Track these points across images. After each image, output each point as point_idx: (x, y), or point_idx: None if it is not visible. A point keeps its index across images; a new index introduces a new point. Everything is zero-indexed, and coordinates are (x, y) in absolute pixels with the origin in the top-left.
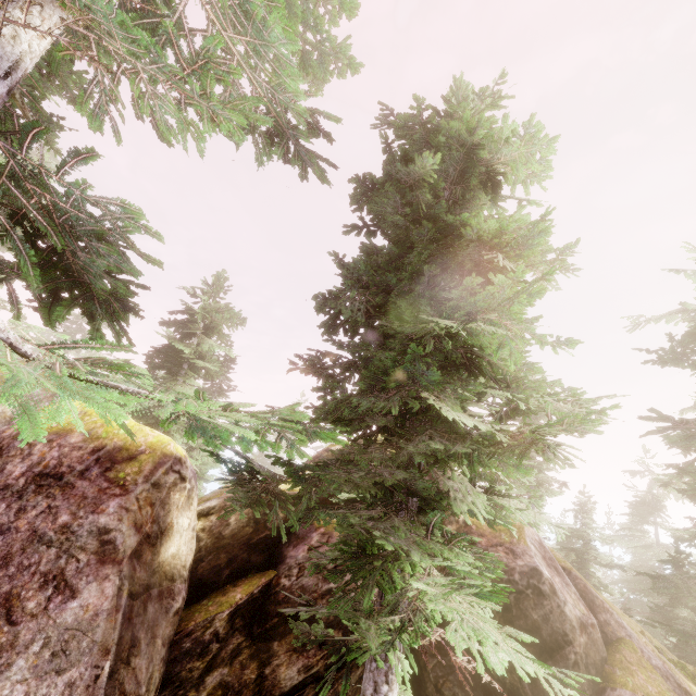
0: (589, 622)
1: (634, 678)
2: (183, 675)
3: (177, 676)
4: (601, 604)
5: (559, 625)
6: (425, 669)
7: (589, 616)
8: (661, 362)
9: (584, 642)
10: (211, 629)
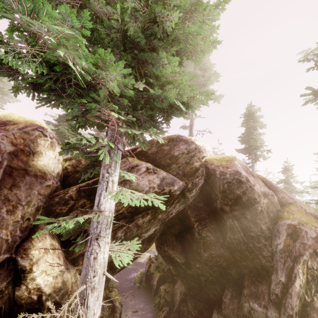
0: (269, 194)
1: (294, 215)
2: (57, 211)
3: (55, 211)
4: (280, 190)
5: (251, 195)
6: (193, 227)
7: (270, 191)
8: (317, 67)
9: (266, 202)
10: (68, 194)
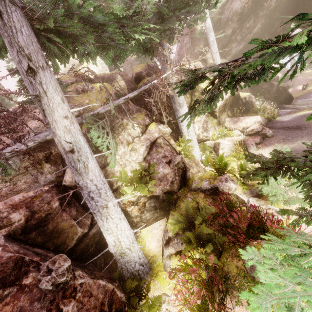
0: None
1: None
2: None
3: None
4: None
5: None
6: None
7: None
8: None
9: None
10: None
